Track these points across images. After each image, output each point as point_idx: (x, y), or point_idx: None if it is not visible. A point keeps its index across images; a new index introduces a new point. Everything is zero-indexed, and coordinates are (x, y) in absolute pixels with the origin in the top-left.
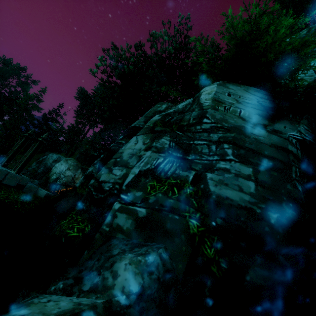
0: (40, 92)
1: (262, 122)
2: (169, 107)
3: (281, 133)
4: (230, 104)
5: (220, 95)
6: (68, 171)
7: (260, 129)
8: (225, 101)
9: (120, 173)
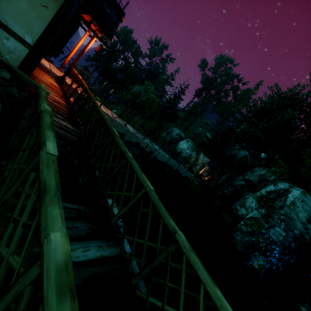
0: (175, 72)
1: (304, 222)
2: (274, 180)
3: (308, 229)
4: (297, 207)
5: (297, 200)
6: (188, 149)
7: (301, 224)
8: (296, 205)
9: (244, 212)
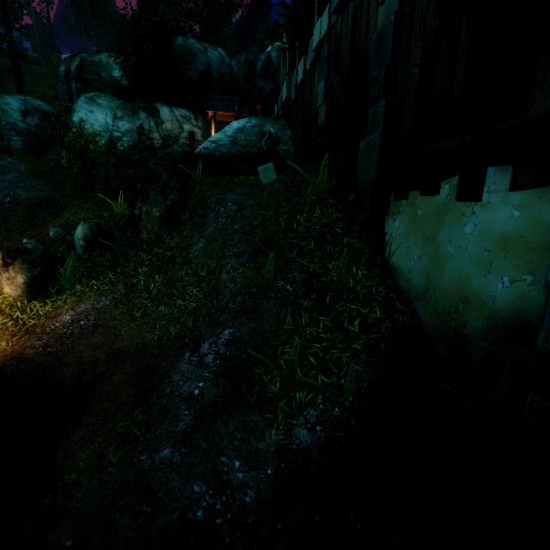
0: None
1: None
2: None
3: None
4: None
5: None
6: (120, 121)
7: None
8: None
9: None
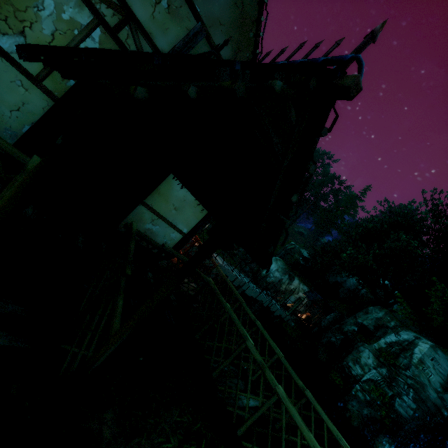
0: None
1: (439, 389)
2: (395, 327)
3: (444, 400)
4: (428, 368)
5: (426, 357)
6: (277, 272)
7: (434, 392)
8: (426, 365)
9: (360, 372)
